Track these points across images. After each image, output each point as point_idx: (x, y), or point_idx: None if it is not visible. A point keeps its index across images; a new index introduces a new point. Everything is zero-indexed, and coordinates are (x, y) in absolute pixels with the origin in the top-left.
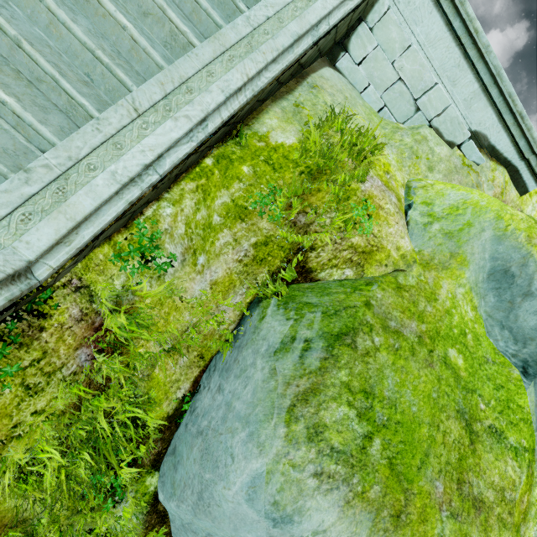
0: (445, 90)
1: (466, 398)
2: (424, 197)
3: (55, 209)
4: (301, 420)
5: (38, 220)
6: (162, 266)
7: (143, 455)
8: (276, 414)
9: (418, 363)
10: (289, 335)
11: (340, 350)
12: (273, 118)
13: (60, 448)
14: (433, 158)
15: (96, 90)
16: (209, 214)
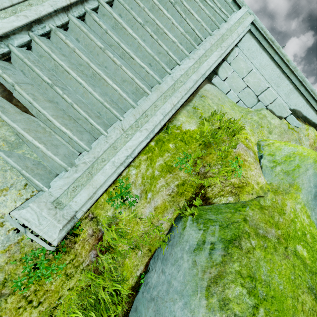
0: (273, 89)
1: (312, 278)
2: (269, 151)
3: (88, 183)
4: (215, 296)
5: (80, 189)
6: (132, 203)
7: (119, 312)
8: (199, 291)
9: (279, 256)
10: (201, 239)
11: (232, 250)
12: (183, 117)
13: (82, 311)
14: (271, 126)
15: (103, 119)
16: (153, 170)
